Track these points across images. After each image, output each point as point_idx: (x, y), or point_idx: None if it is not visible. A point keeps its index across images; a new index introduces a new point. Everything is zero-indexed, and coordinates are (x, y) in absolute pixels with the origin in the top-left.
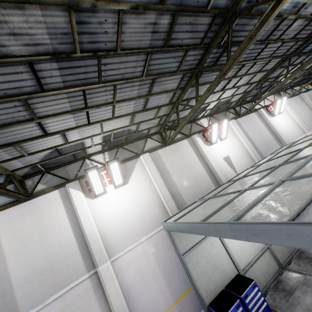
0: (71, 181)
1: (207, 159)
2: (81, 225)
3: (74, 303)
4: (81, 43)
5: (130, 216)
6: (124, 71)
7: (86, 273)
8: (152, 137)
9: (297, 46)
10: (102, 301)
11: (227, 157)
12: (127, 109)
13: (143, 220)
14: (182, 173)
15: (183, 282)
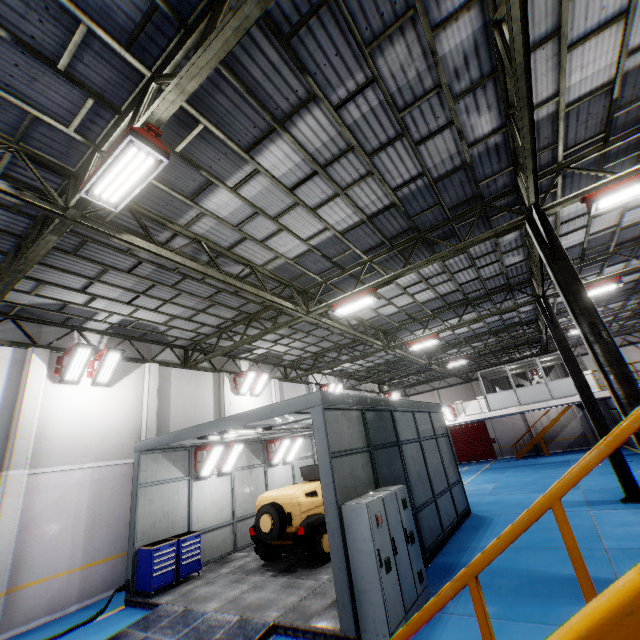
0: (40, 346)
1: (224, 408)
2: (20, 407)
3: None
4: (181, 269)
5: (90, 428)
6: (195, 290)
7: None
8: (174, 349)
9: (348, 341)
10: None
11: None
12: (174, 311)
13: (103, 441)
14: (186, 409)
15: (108, 544)
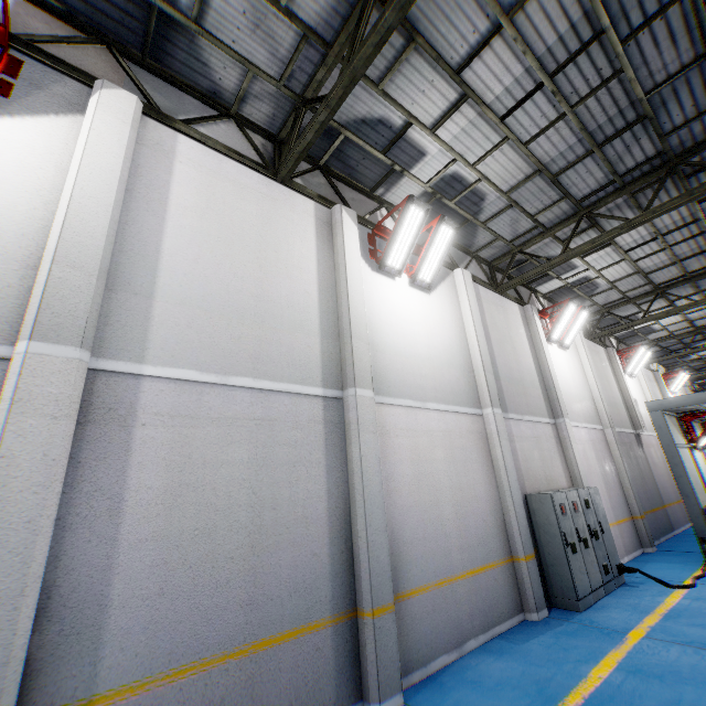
0: (526, 305)
1: (625, 386)
2: (545, 360)
3: (543, 441)
4: None
5: (572, 389)
6: None
7: (547, 417)
8: None
9: None
10: (563, 461)
11: (635, 400)
12: (649, 262)
13: (581, 403)
14: (604, 382)
15: (619, 506)
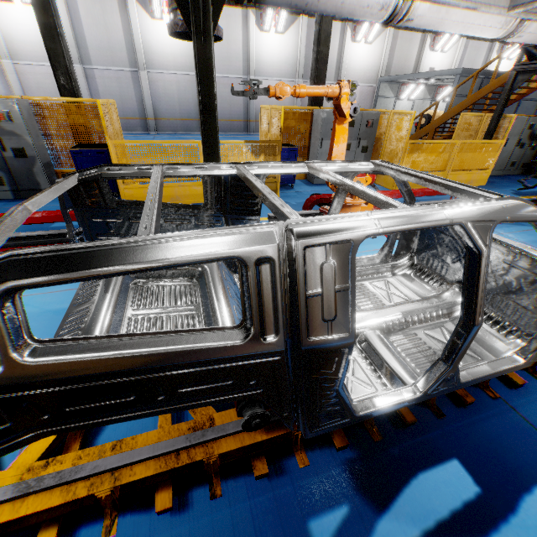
0: (349, 21)
1: (420, 61)
2: (342, 55)
3: None
4: None
5: (361, 67)
6: None
7: (333, 81)
8: None
9: None
10: None
11: (433, 69)
12: None
13: (365, 74)
14: (400, 60)
15: None
